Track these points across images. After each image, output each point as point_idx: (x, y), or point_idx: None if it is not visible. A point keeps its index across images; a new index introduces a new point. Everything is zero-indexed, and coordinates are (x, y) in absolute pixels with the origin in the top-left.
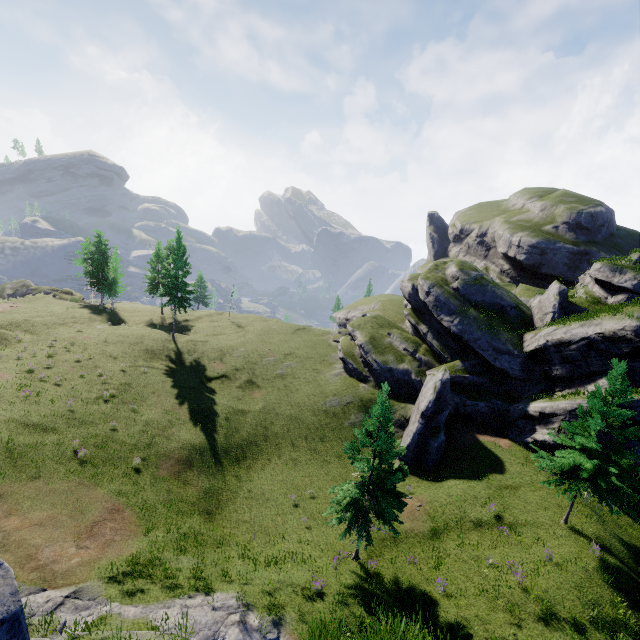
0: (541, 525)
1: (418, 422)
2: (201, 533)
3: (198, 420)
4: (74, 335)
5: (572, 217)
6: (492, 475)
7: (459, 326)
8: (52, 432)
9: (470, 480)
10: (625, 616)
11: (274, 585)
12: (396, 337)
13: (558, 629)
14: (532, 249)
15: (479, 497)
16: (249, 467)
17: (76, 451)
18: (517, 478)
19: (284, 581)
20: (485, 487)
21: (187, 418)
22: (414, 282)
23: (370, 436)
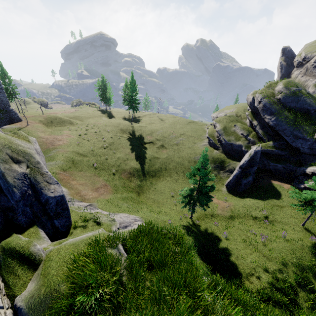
0: (288, 224)
1: (237, 170)
2: (134, 198)
3: (138, 159)
4: (95, 122)
5: None
6: (272, 199)
7: (274, 122)
8: (86, 157)
9: (258, 200)
10: (314, 266)
11: (154, 218)
12: (238, 127)
13: (273, 261)
14: None
15: (260, 207)
16: (157, 180)
17: (93, 164)
18: (285, 203)
19: (158, 218)
20: (265, 204)
21: (134, 158)
22: (254, 95)
23: (199, 170)
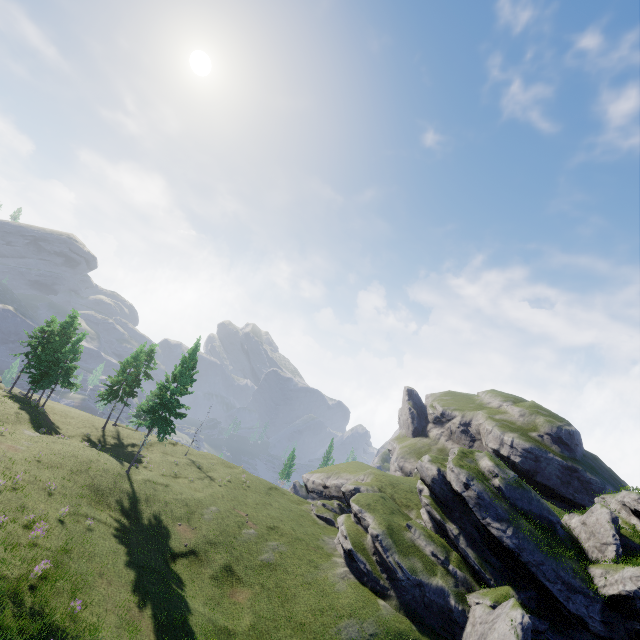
0: None
1: None
2: None
3: None
4: None
5: (553, 430)
6: None
7: (514, 539)
8: None
9: None
10: None
11: None
12: (419, 533)
13: None
14: (526, 453)
15: None
16: None
17: None
18: None
19: None
20: None
21: None
22: (439, 466)
23: None
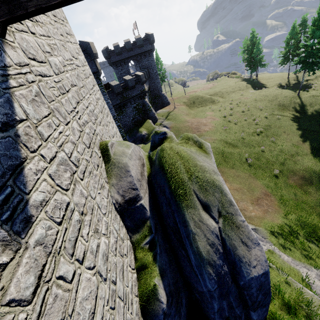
0: None
1: None
2: (318, 228)
3: (317, 154)
4: (239, 97)
5: None
6: None
7: None
8: (236, 148)
9: None
10: None
11: None
12: None
13: None
14: None
15: None
16: None
17: (246, 159)
18: None
19: None
20: None
21: (308, 151)
22: None
23: None
